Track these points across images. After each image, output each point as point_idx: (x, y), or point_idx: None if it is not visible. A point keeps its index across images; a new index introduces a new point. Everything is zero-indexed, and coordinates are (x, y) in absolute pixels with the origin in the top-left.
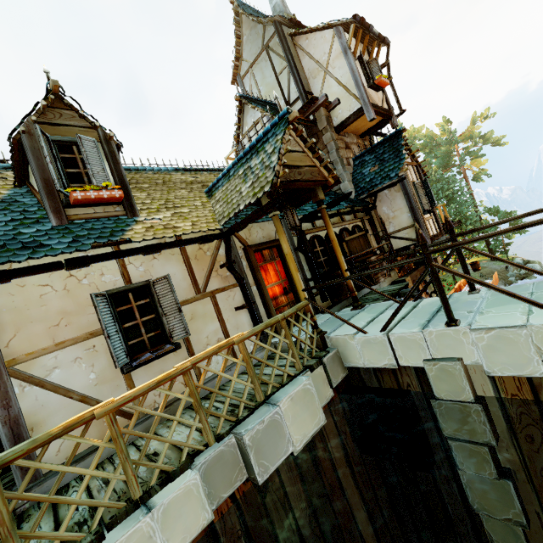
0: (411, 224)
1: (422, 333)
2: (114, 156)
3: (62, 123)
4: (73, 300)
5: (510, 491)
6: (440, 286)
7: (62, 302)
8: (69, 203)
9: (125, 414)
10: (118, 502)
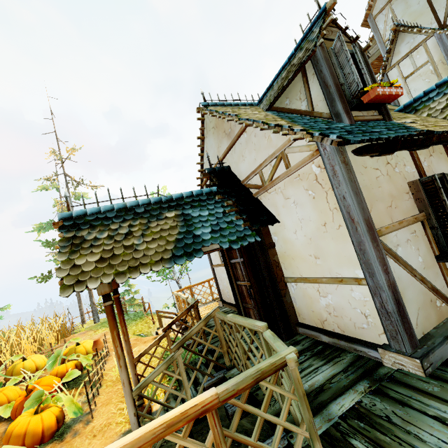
0: None
1: None
2: (368, 66)
3: (333, 39)
4: (393, 186)
5: None
6: None
7: (388, 186)
8: (357, 103)
9: None
10: None
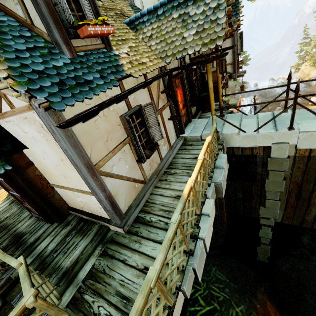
0: (230, 63)
1: (276, 133)
2: None
3: None
4: (109, 123)
5: (283, 183)
6: (294, 113)
7: (105, 125)
8: (75, 35)
9: (142, 182)
10: (195, 216)
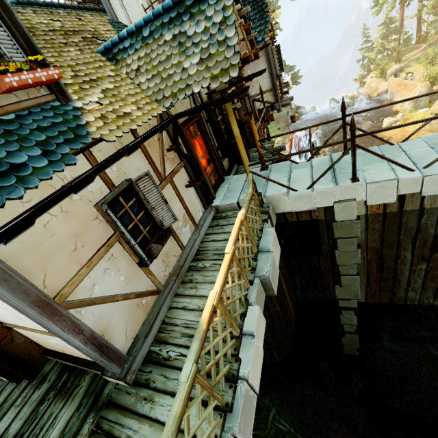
0: (270, 89)
1: (336, 188)
2: None
3: None
4: (75, 220)
5: (358, 253)
6: (355, 158)
7: (67, 226)
8: None
9: (153, 293)
10: (232, 341)
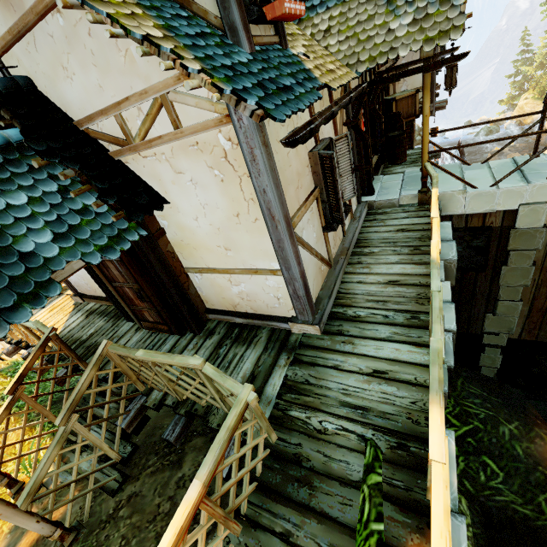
0: None
1: (528, 187)
2: None
3: None
4: (299, 160)
5: (531, 271)
6: None
7: (296, 162)
8: (258, 15)
9: (328, 264)
10: None
